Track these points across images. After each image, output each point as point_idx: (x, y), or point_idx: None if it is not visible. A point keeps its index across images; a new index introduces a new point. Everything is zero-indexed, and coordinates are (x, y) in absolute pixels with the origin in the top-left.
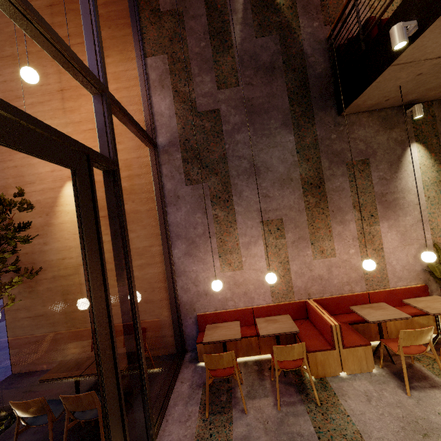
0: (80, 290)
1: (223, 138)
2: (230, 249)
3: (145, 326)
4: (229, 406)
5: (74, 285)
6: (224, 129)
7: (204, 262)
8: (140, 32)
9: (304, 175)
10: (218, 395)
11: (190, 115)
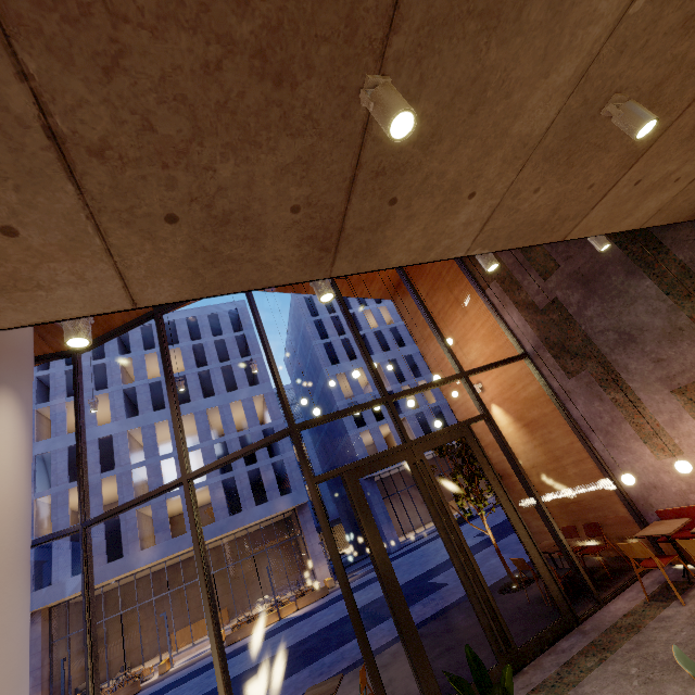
0: (541, 489)
1: (575, 322)
2: (652, 432)
3: (610, 522)
4: (673, 598)
5: (535, 485)
6: (571, 313)
7: (631, 452)
8: (472, 276)
9: (694, 316)
10: (670, 590)
11: (536, 316)
